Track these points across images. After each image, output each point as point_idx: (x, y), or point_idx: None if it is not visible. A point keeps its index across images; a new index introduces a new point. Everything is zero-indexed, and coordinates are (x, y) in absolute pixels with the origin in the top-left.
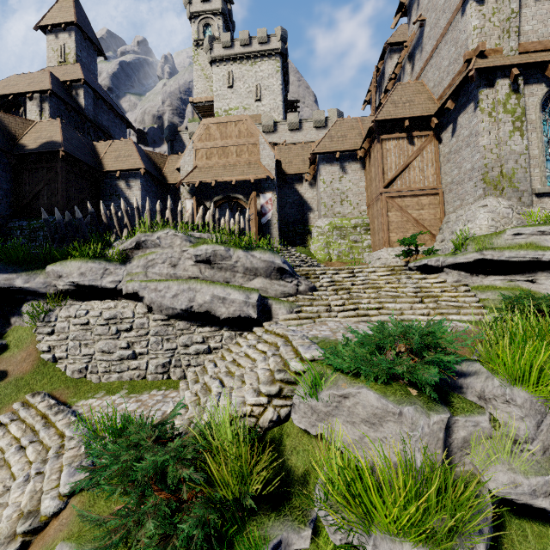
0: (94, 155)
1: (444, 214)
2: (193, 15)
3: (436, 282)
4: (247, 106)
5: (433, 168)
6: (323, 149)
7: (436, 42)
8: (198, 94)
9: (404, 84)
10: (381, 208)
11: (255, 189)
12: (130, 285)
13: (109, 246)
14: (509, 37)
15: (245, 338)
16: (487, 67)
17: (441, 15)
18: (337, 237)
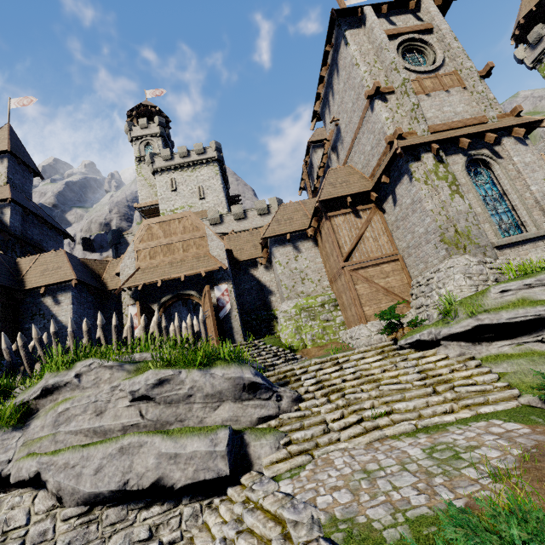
0: (15, 273)
1: (410, 278)
2: (134, 138)
3: (437, 359)
4: (192, 204)
5: (385, 236)
6: (273, 232)
7: (354, 134)
8: (143, 199)
9: (335, 169)
10: (346, 282)
11: (208, 282)
12: (23, 466)
13: (7, 395)
14: (418, 122)
15: (217, 510)
16: (410, 145)
17: (352, 115)
18: (306, 319)
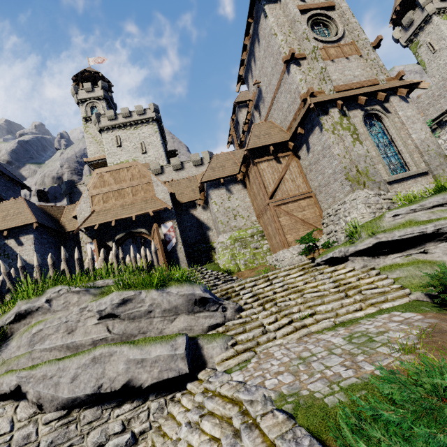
0: None
1: (321, 211)
2: (81, 101)
3: (346, 271)
4: (136, 158)
5: (301, 178)
6: (209, 177)
7: (273, 94)
8: (92, 154)
9: (258, 124)
10: (271, 216)
11: (156, 221)
12: (4, 381)
13: None
14: (326, 83)
15: (179, 402)
16: (320, 101)
17: (272, 78)
18: (239, 248)
